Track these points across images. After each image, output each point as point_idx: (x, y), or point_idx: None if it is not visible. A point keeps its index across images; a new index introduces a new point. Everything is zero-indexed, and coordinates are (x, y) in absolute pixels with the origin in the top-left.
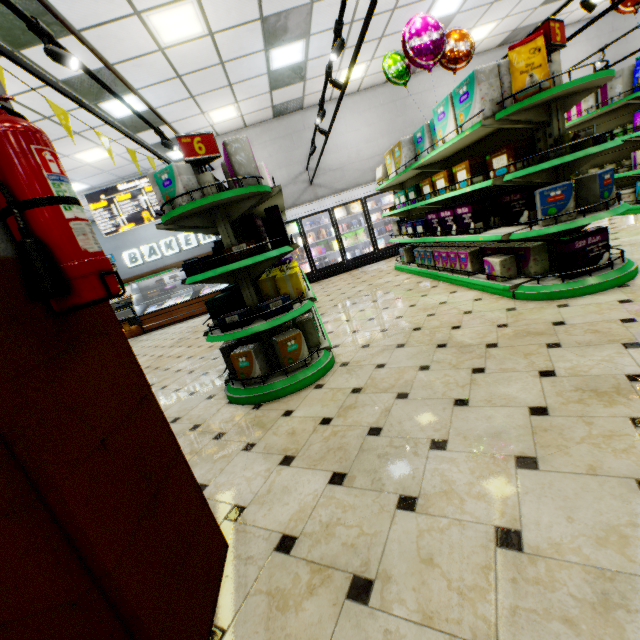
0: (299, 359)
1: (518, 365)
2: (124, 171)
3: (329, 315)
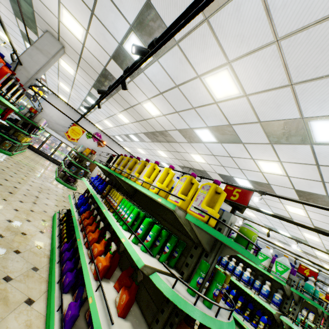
0: (5, 148)
1: (36, 174)
2: None
3: (23, 155)
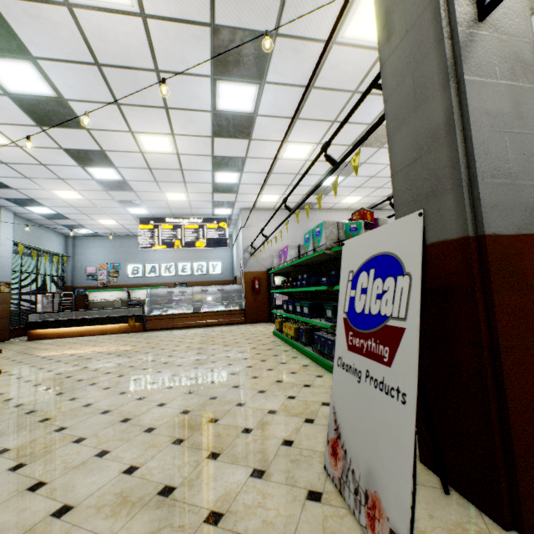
0: None
1: None
2: (179, 211)
3: None
